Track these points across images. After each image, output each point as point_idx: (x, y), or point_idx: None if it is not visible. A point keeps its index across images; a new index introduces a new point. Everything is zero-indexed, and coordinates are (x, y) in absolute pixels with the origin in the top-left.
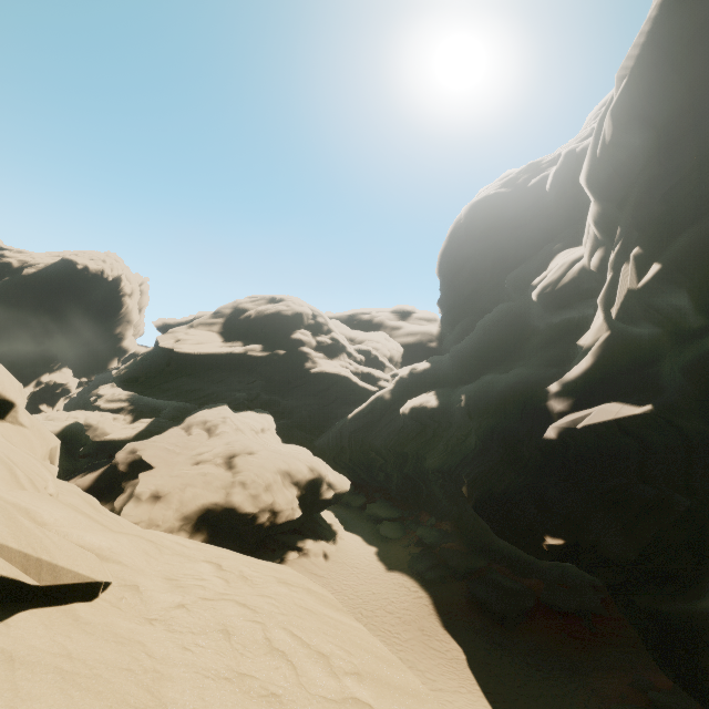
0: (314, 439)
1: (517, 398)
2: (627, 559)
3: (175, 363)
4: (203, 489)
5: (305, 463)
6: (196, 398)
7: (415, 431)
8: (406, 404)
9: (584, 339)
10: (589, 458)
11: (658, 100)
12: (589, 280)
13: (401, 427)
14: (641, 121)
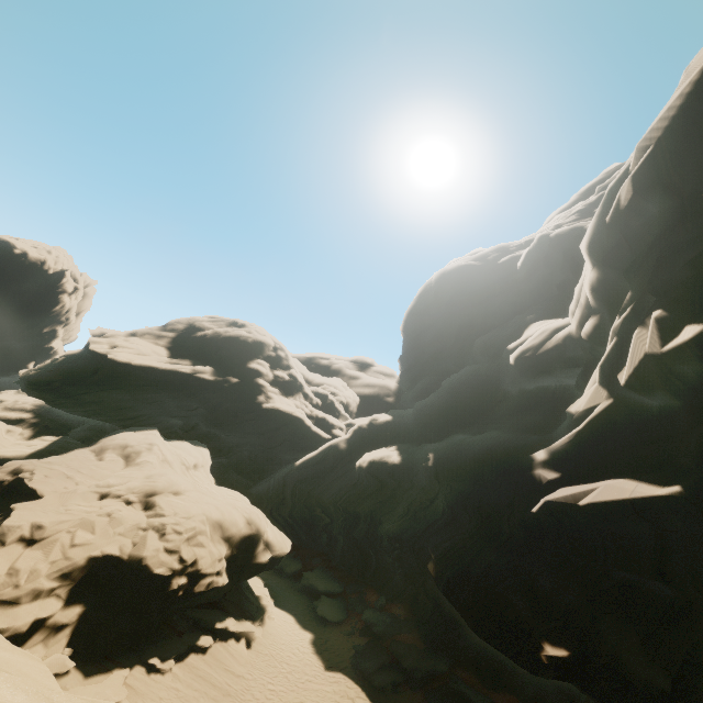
0: (251, 485)
1: (496, 463)
2: (658, 689)
3: (104, 372)
4: (100, 535)
5: (242, 513)
6: (120, 418)
7: (371, 488)
8: (364, 457)
9: (576, 406)
10: (590, 542)
11: (686, 169)
12: (575, 349)
13: (355, 482)
14: (666, 188)
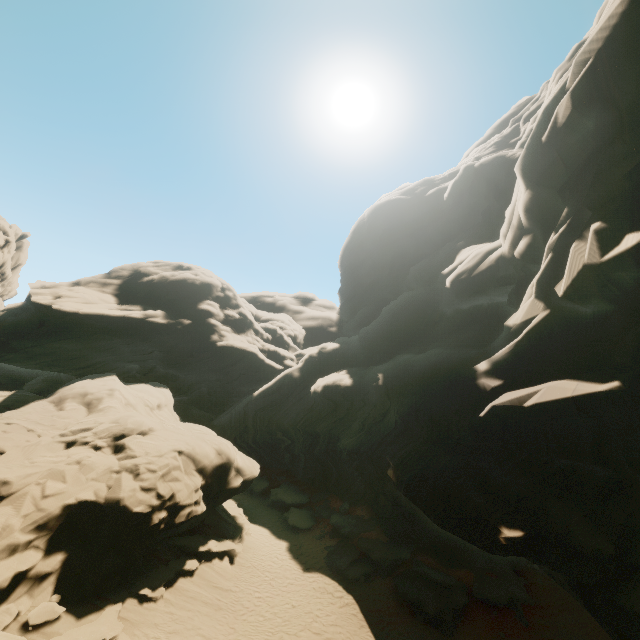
0: (213, 418)
1: (442, 376)
2: (604, 554)
3: (51, 323)
4: (72, 483)
5: (212, 445)
6: (75, 367)
7: (327, 410)
8: (317, 382)
9: (513, 319)
10: (533, 438)
11: (625, 81)
12: (507, 268)
13: (311, 405)
14: (605, 101)
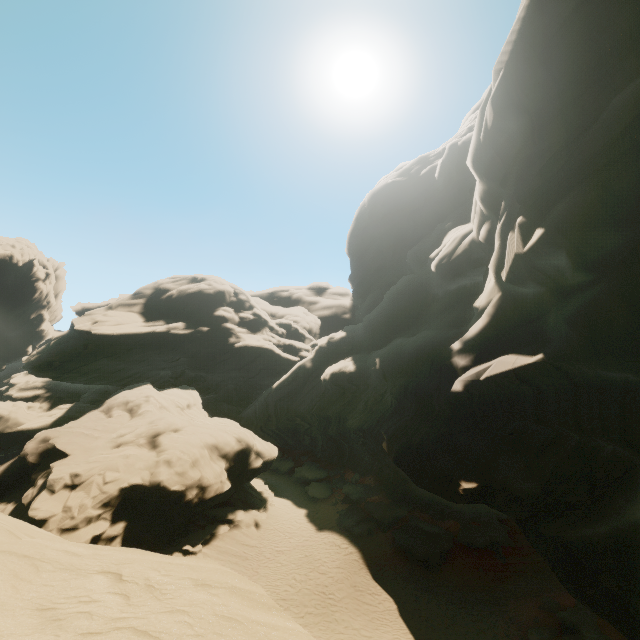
0: (241, 410)
1: (425, 357)
2: (533, 495)
3: (93, 346)
4: (124, 472)
5: (232, 435)
6: (118, 379)
7: (336, 395)
8: (326, 371)
9: (479, 301)
10: (492, 405)
11: (530, 89)
12: (479, 251)
13: (323, 392)
14: (517, 107)
